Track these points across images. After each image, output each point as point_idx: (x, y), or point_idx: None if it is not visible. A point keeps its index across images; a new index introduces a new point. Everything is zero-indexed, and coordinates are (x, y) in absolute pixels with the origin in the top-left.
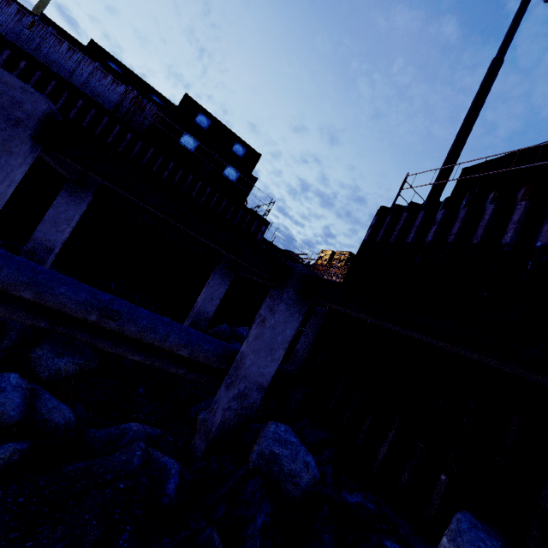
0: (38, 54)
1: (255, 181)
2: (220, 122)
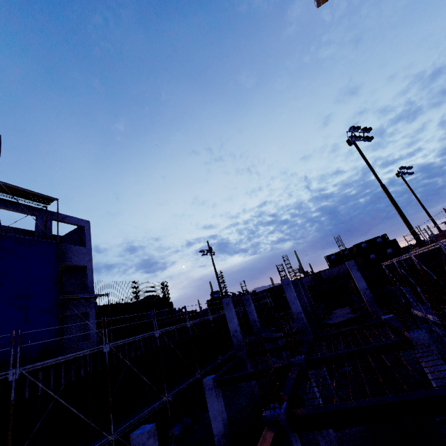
0: (336, 273)
1: (397, 245)
2: (367, 240)
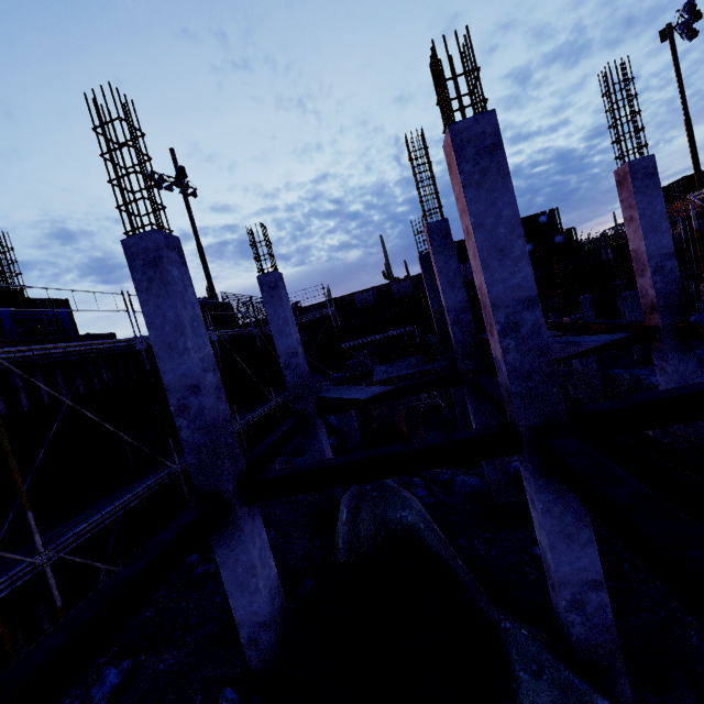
0: None
1: (574, 229)
2: (522, 218)
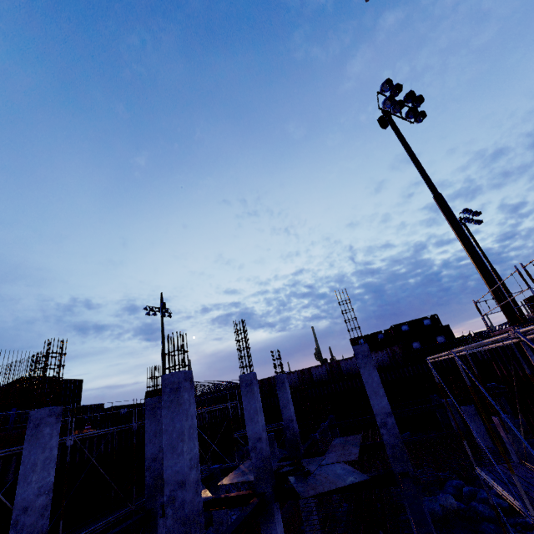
0: None
1: (451, 331)
2: (410, 321)
